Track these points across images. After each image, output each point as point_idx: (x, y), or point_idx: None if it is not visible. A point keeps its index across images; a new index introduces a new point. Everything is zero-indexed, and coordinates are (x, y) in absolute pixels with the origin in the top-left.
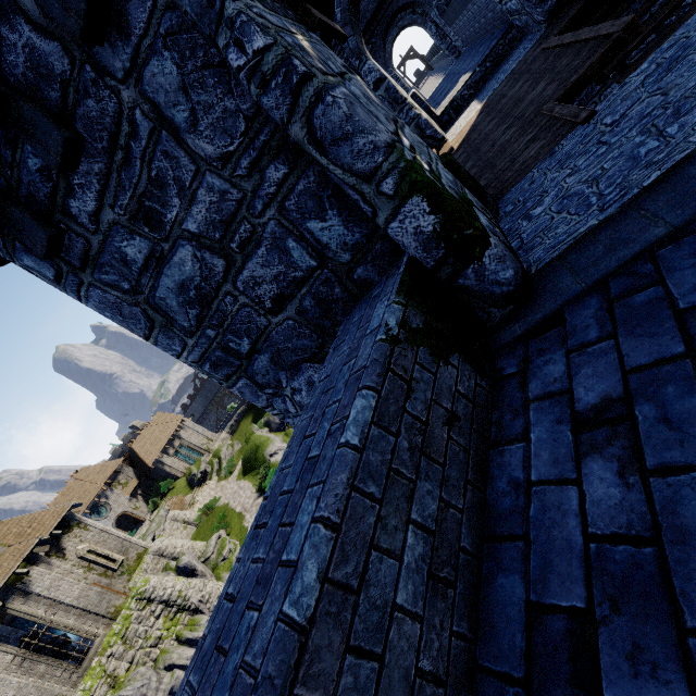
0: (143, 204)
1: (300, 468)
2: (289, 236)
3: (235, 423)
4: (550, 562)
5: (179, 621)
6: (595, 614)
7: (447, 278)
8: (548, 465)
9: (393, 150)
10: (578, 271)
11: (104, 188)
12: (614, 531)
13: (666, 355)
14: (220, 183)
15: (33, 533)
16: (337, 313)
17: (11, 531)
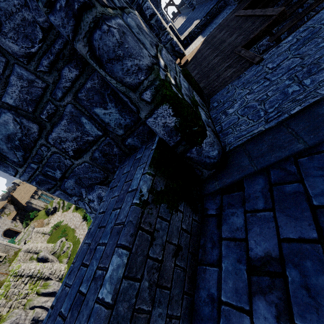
0: None
1: (73, 297)
2: (82, 115)
3: None
4: None
5: (38, 284)
6: None
7: (181, 152)
8: (232, 292)
9: (151, 72)
10: (252, 157)
11: None
12: None
13: (304, 234)
14: (27, 74)
15: None
16: (116, 161)
17: None
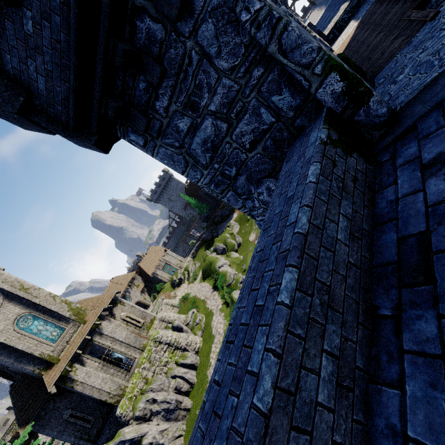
0: (190, 99)
1: (284, 202)
2: (262, 106)
3: (195, 252)
4: (409, 223)
5: (176, 354)
6: (430, 231)
7: (348, 117)
8: (407, 189)
9: (321, 50)
10: (425, 102)
11: (173, 93)
12: (440, 201)
13: None
14: (229, 82)
15: (99, 305)
16: (284, 147)
17: (89, 304)
